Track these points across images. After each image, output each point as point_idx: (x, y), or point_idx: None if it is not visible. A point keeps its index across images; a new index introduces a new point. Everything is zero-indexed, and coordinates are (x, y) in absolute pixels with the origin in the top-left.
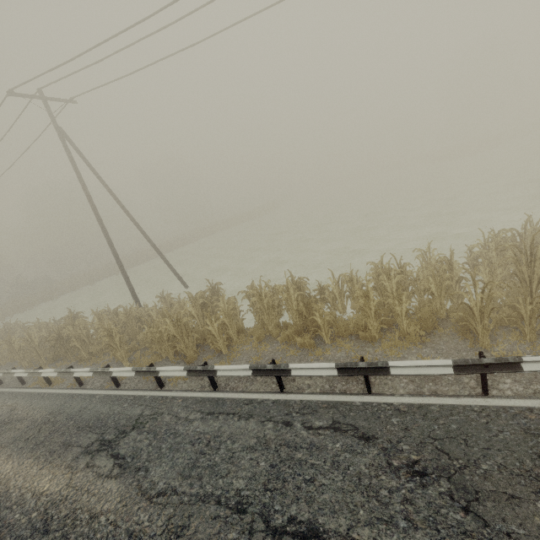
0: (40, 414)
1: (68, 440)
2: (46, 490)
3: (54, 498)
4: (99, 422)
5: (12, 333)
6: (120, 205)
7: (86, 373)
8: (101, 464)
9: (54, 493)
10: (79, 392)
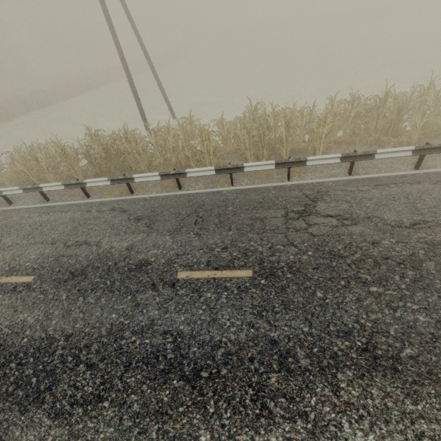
0: (173, 209)
1: (253, 217)
2: (293, 241)
3: (312, 243)
4: (265, 203)
5: None
6: None
7: (205, 172)
8: (323, 221)
9: (305, 241)
10: (193, 192)
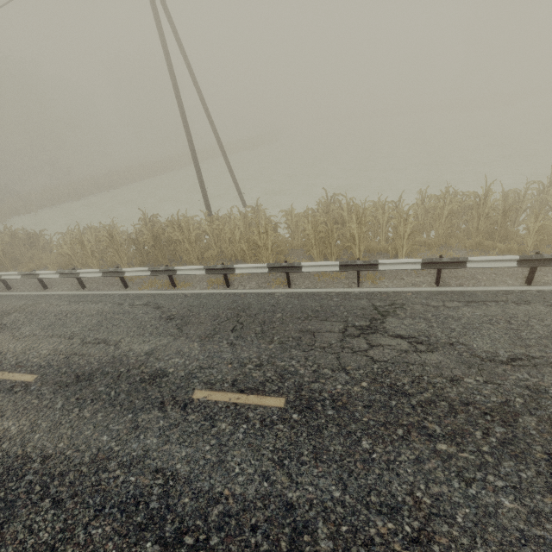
0: (213, 310)
1: (303, 328)
2: (346, 366)
3: (369, 370)
4: (321, 313)
5: (36, 239)
6: (196, 85)
7: (256, 269)
8: (390, 343)
9: (362, 367)
10: (241, 291)
